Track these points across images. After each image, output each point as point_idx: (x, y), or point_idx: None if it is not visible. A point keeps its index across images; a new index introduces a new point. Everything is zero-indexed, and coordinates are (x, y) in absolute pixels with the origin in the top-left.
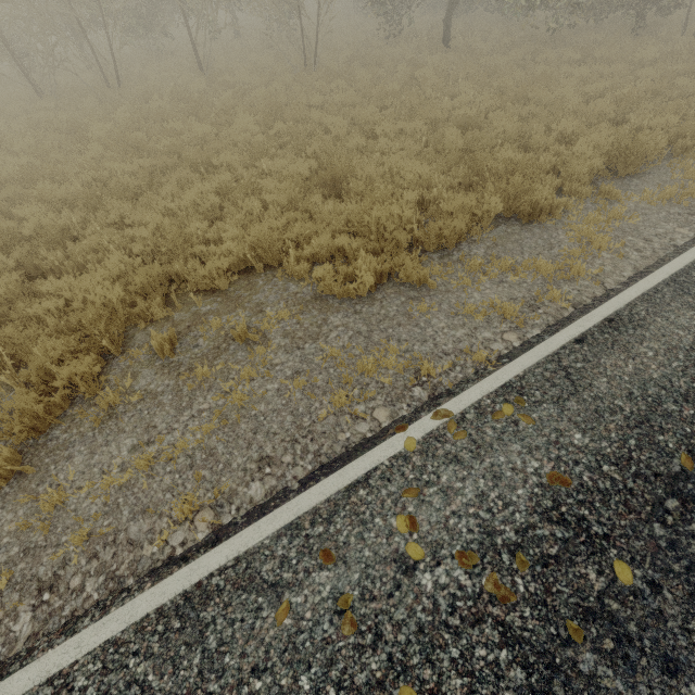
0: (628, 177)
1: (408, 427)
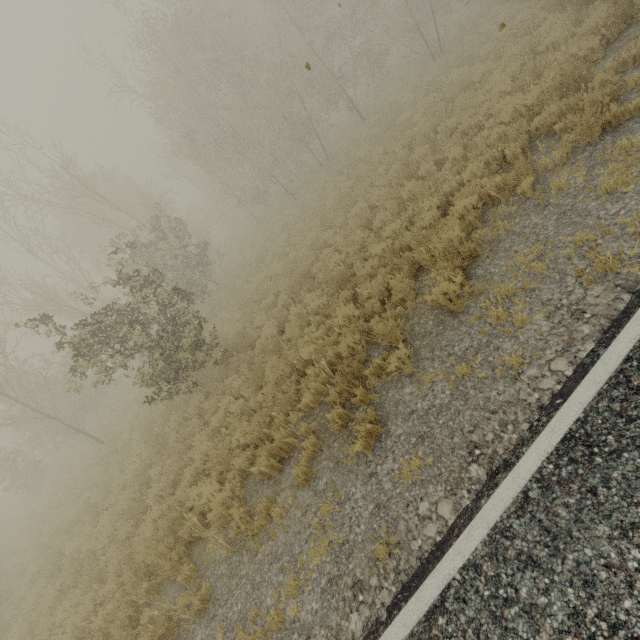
0: None
1: None
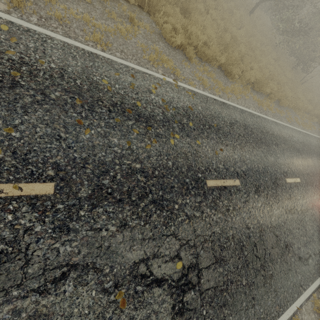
0: (255, 91)
1: (166, 77)
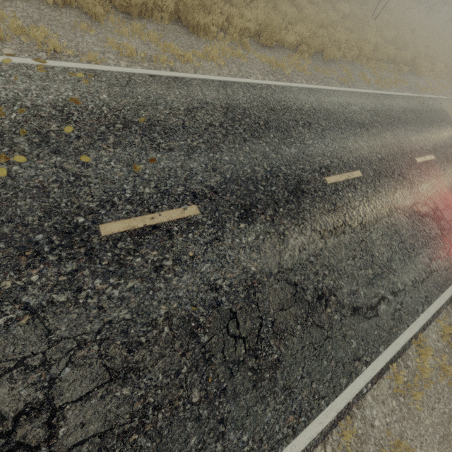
0: (266, 47)
1: (15, 57)
